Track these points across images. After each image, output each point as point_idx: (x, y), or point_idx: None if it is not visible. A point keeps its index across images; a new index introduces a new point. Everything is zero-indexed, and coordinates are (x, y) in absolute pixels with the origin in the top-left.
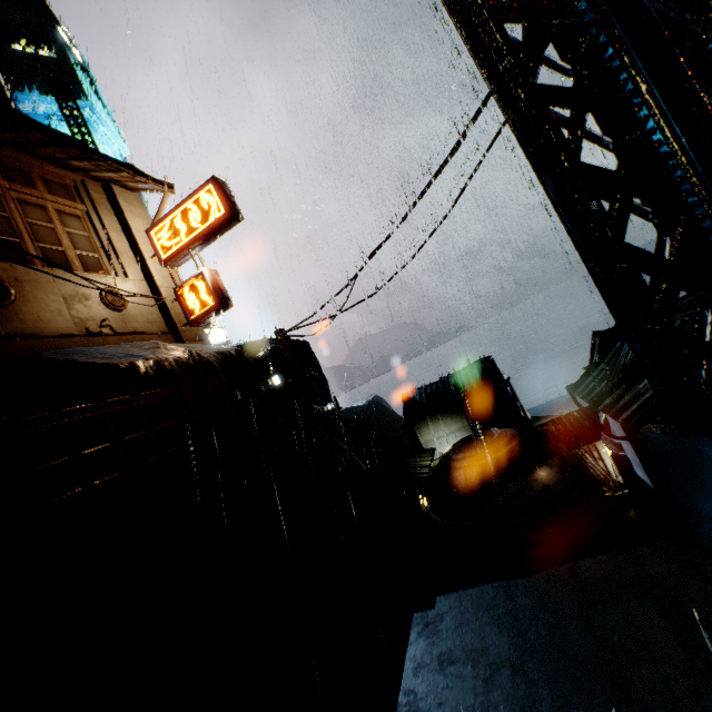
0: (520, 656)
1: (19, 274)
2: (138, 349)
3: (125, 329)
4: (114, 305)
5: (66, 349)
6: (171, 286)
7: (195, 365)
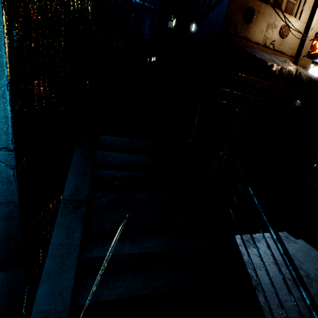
0: (315, 279)
1: (260, 8)
2: (277, 60)
3: (277, 49)
4: (282, 34)
5: (253, 50)
6: (316, 30)
7: (293, 77)
